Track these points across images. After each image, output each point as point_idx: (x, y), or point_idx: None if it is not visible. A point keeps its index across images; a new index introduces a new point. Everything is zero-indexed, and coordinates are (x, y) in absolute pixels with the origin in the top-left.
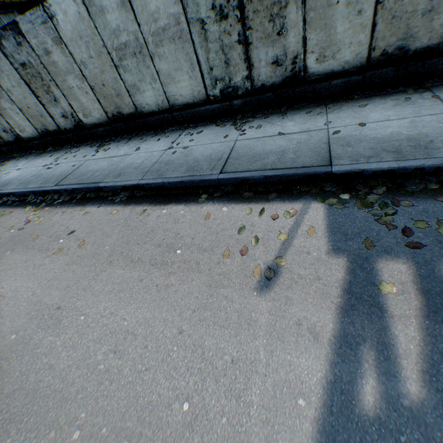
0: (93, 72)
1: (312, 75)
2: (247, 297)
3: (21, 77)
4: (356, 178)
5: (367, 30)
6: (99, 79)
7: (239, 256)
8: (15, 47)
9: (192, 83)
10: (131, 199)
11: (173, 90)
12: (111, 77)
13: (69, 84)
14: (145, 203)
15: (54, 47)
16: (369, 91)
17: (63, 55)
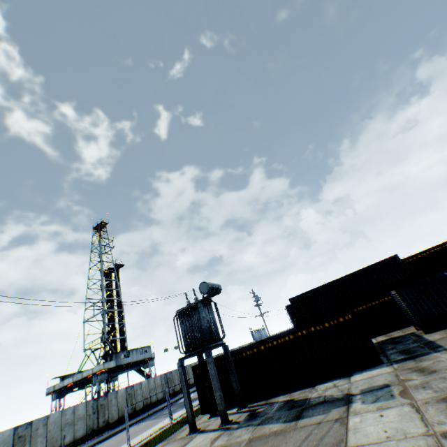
0: (52, 432)
1: (110, 422)
2: (139, 424)
3: (13, 442)
4: (135, 422)
5: (118, 412)
6: (53, 434)
7: (134, 426)
8: (24, 428)
9: (84, 429)
10: (100, 442)
11: (78, 433)
12: (58, 433)
13: (38, 440)
14: (106, 439)
15: (42, 426)
16: (120, 423)
17: (44, 428)
